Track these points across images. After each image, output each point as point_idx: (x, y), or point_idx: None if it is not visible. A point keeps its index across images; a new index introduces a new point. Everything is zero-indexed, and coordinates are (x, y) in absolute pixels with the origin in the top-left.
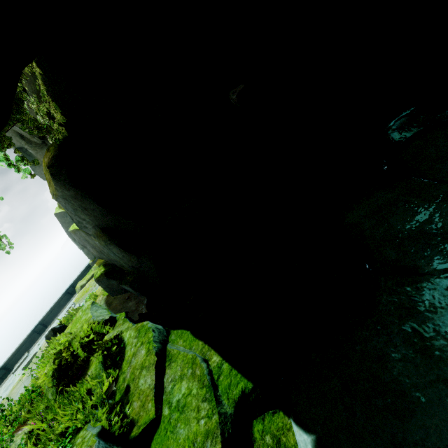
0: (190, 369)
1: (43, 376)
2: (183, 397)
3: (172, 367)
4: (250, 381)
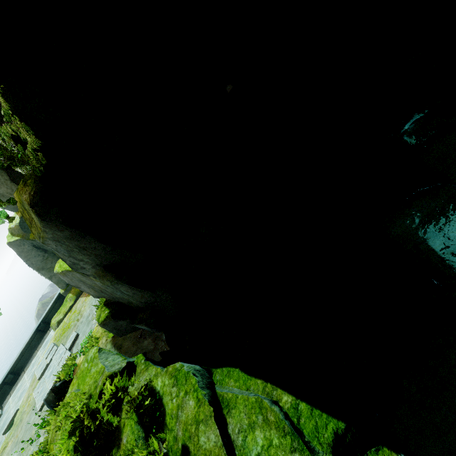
0: (260, 415)
1: (65, 455)
2: (264, 450)
3: (234, 415)
4: (341, 421)
